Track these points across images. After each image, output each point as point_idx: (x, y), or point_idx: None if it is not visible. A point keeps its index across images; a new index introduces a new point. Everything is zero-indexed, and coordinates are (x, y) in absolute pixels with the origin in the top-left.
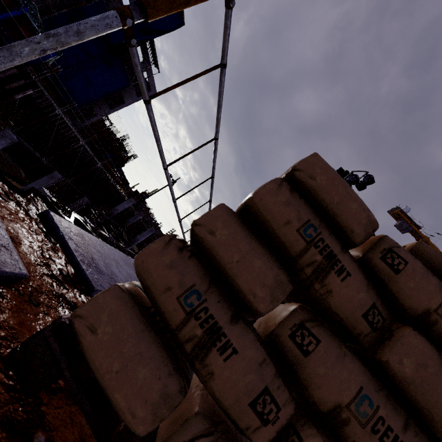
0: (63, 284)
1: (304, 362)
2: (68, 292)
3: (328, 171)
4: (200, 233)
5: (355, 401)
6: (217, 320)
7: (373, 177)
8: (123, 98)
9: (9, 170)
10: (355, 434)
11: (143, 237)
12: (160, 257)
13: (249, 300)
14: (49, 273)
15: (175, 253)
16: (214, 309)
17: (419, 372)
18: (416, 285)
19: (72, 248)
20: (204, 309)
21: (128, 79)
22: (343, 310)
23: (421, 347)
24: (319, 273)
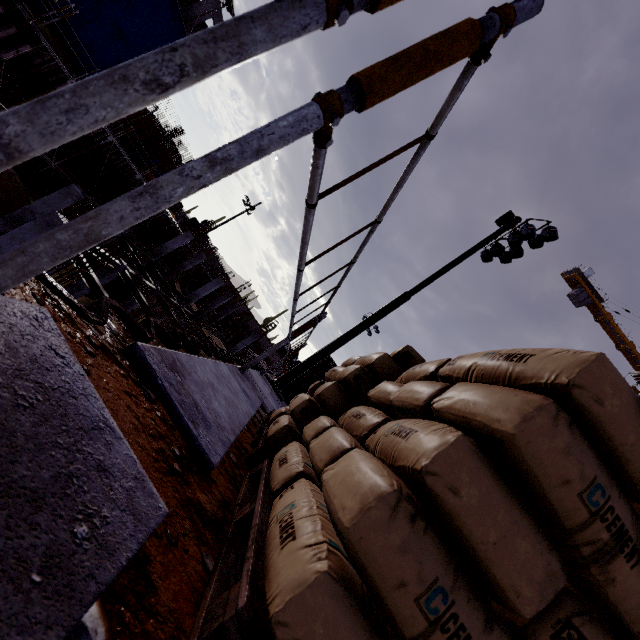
0: (183, 477)
1: None
2: (190, 488)
3: (622, 390)
4: (436, 487)
5: None
6: (469, 631)
7: (556, 231)
8: None
9: None
10: None
11: (206, 291)
12: (387, 534)
13: (509, 598)
14: (167, 468)
15: (406, 527)
16: (465, 615)
17: None
18: None
19: (176, 402)
20: (452, 616)
21: (183, 30)
22: (625, 604)
23: None
24: (601, 555)
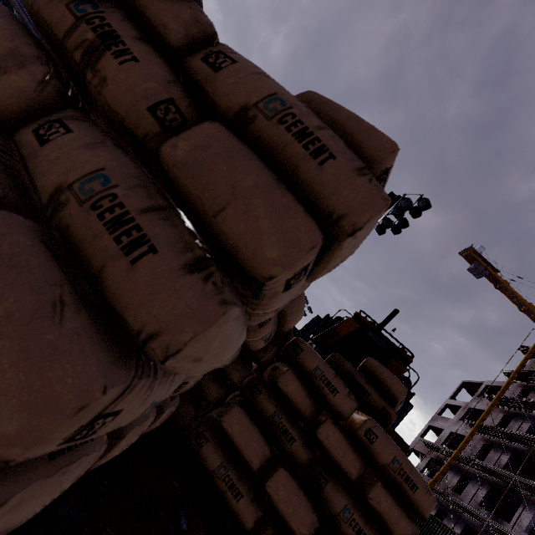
0: None
1: (38, 152)
2: None
3: None
4: None
5: (83, 180)
6: None
7: (428, 201)
8: None
9: None
10: (70, 215)
11: None
12: None
13: None
14: None
15: None
16: None
17: (195, 153)
18: (237, 81)
19: None
20: None
21: None
22: (122, 103)
23: (212, 132)
24: (90, 55)
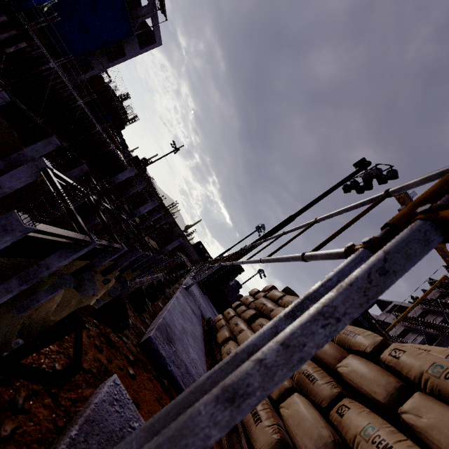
0: None
1: None
2: None
3: None
4: None
5: None
6: None
7: (397, 173)
8: (124, 49)
9: (0, 131)
10: None
11: (146, 209)
12: None
13: None
14: None
15: None
16: None
17: None
18: None
19: (181, 383)
20: None
21: (130, 26)
22: None
23: None
24: None
